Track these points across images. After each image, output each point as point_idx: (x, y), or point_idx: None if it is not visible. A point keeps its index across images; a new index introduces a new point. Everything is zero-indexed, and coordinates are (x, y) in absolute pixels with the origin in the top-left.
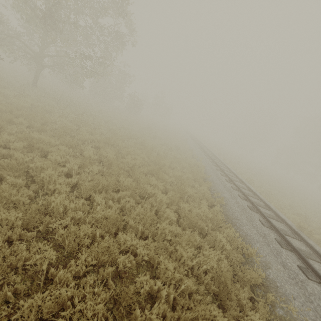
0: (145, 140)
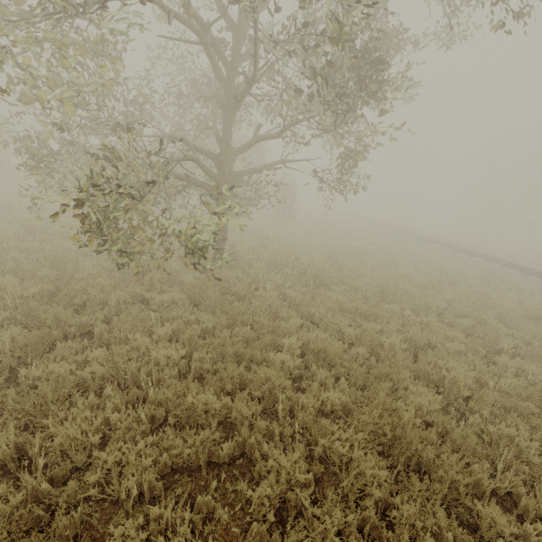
0: (480, 293)
